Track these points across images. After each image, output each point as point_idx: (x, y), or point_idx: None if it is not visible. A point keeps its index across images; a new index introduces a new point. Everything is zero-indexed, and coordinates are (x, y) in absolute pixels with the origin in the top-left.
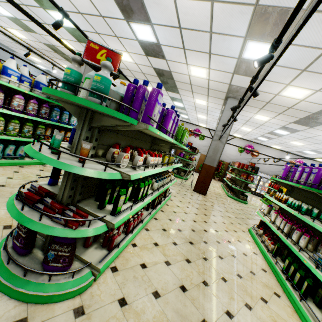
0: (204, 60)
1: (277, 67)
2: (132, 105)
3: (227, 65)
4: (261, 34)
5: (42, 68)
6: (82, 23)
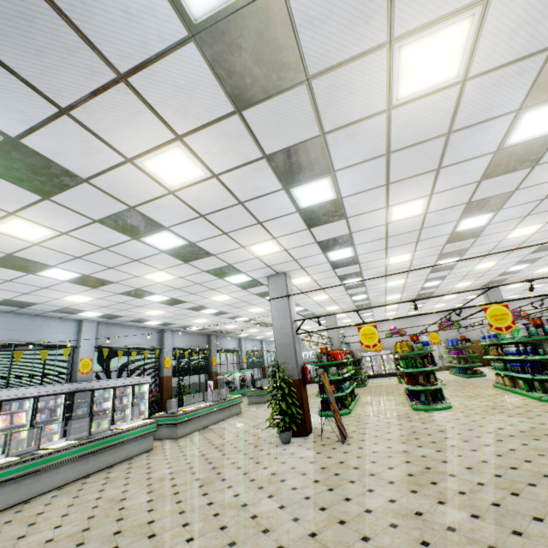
0: (473, 279)
1: (530, 267)
2: (543, 330)
3: (491, 276)
4: (520, 264)
5: (241, 336)
6: (377, 294)
